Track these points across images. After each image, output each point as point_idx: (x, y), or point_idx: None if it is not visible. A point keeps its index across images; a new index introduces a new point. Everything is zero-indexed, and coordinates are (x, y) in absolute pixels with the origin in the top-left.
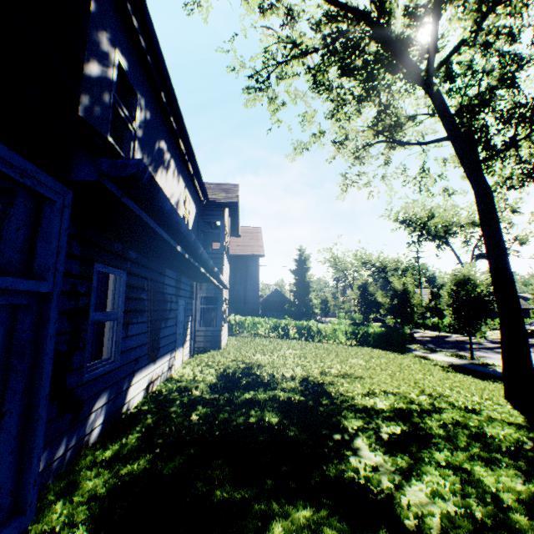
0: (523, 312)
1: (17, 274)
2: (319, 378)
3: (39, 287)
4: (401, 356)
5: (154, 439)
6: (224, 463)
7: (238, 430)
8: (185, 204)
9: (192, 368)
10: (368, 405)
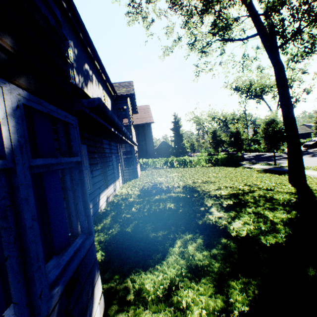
0: (307, 135)
1: (68, 156)
2: (192, 185)
3: (78, 159)
4: (236, 169)
5: (118, 219)
6: (152, 224)
7: (155, 211)
8: (104, 99)
9: (126, 189)
10: (217, 194)
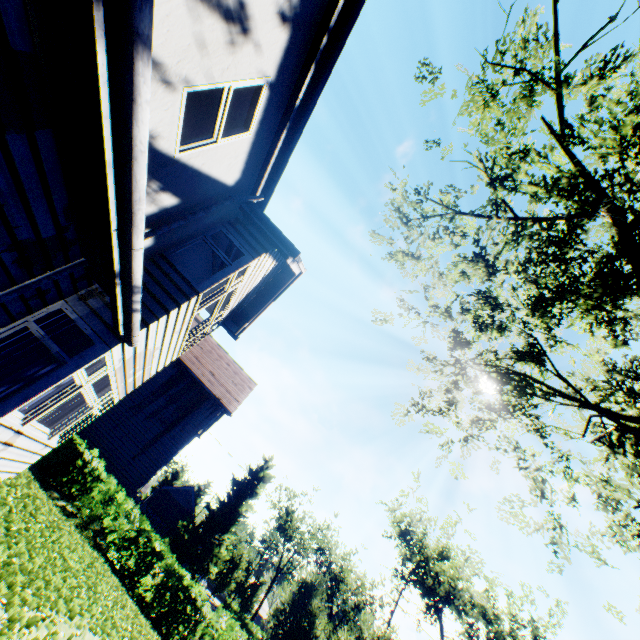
0: None
1: None
2: None
3: None
4: None
5: None
6: None
7: None
8: (235, 130)
9: None
10: None
